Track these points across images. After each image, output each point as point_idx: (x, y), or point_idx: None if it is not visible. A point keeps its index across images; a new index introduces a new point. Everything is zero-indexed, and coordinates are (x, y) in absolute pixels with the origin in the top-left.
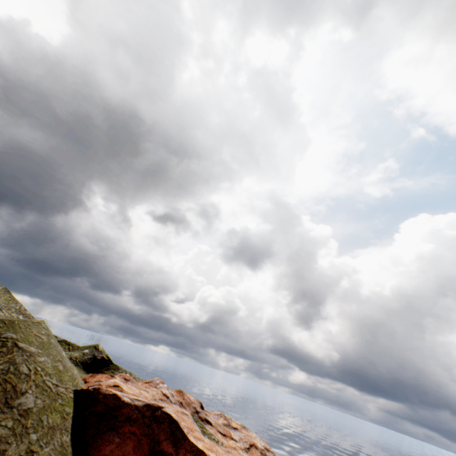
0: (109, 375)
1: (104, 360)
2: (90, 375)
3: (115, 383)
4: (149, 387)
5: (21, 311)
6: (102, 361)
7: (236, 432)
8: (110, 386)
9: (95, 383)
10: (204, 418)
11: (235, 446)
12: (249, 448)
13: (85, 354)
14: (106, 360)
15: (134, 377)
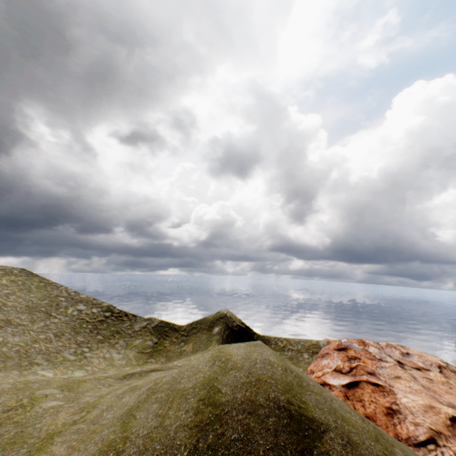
0: (369, 386)
1: (242, 331)
2: (344, 397)
3: (445, 415)
4: (378, 364)
5: (73, 296)
6: (243, 334)
7: (413, 359)
8: (452, 427)
9: (425, 434)
10: (396, 361)
11: (445, 379)
12: (441, 372)
13: (219, 334)
14: (244, 330)
15: (296, 342)
